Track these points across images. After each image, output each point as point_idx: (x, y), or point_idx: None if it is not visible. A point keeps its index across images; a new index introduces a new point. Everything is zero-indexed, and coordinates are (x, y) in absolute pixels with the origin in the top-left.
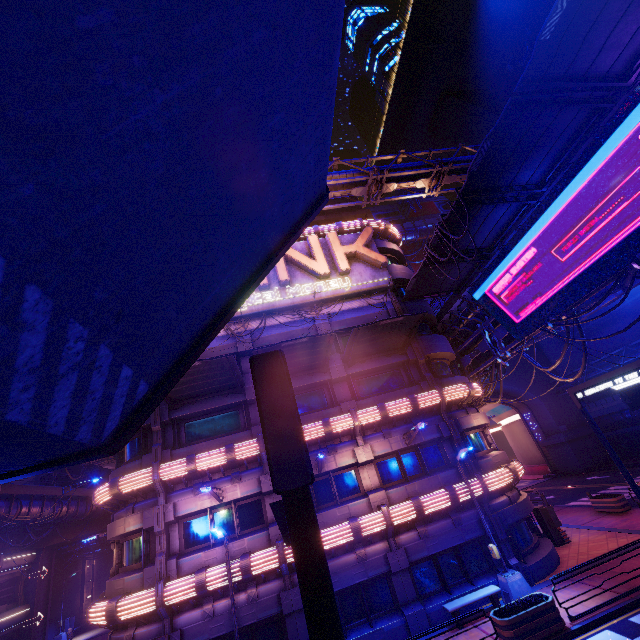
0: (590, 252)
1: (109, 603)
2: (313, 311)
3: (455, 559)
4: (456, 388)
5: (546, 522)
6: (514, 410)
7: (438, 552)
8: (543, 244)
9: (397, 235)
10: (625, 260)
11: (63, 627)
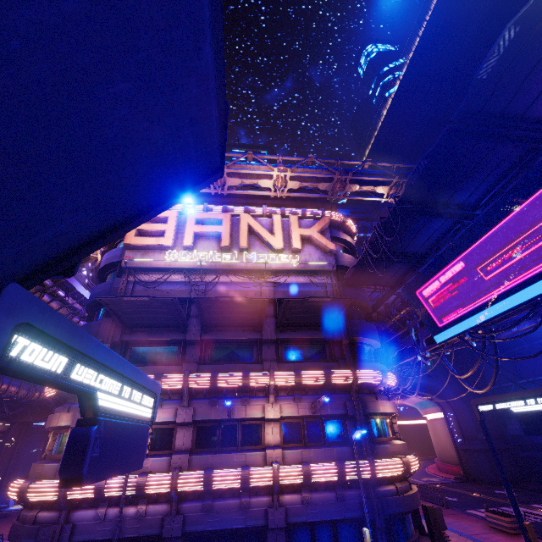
0: (511, 276)
1: (24, 482)
2: (262, 277)
3: (332, 532)
4: (370, 373)
5: (432, 522)
6: (439, 408)
7: (316, 521)
8: (471, 261)
9: (353, 229)
10: None
11: None
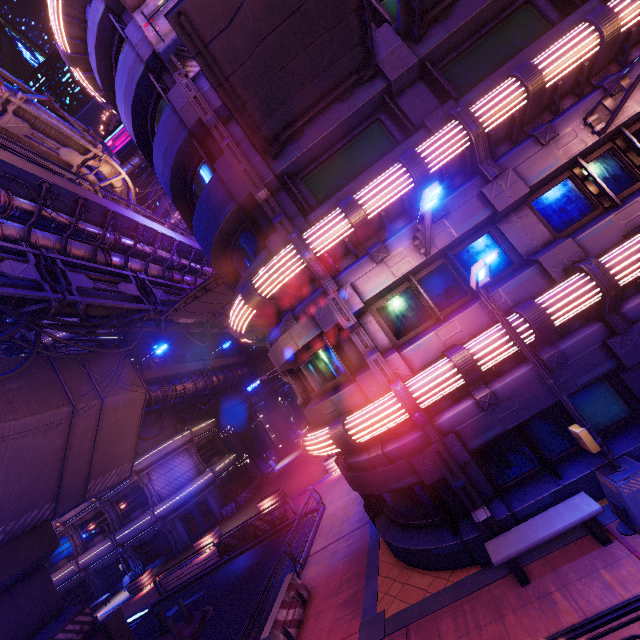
0: None
1: (331, 430)
2: None
3: None
4: None
5: None
6: None
7: None
8: None
9: None
10: None
11: (268, 458)
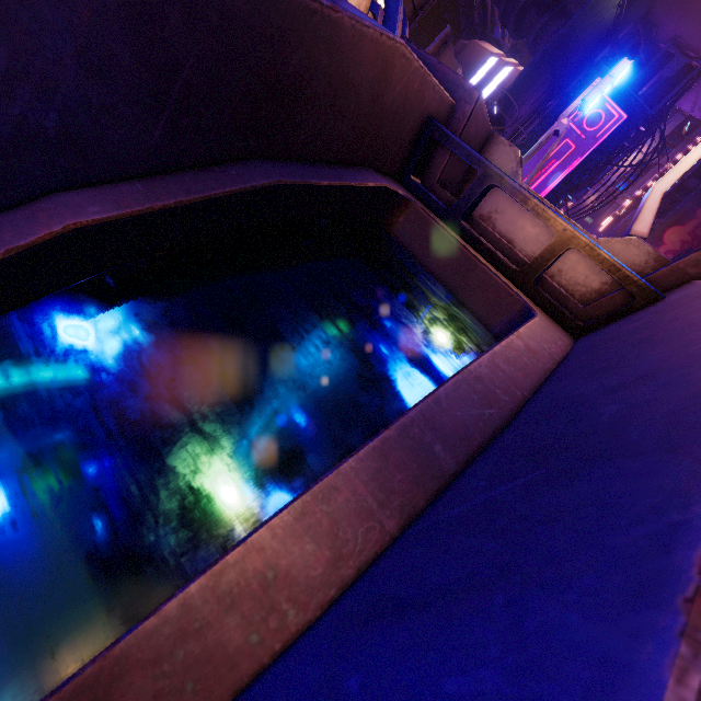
0: None
1: None
2: None
3: None
4: None
5: None
6: None
7: None
8: None
9: None
10: (553, 203)
11: None
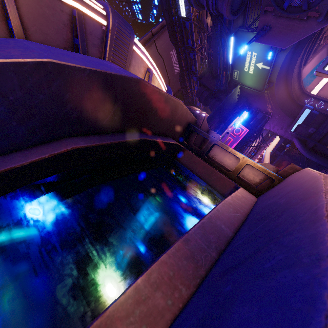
0: None
1: None
2: None
3: None
4: None
5: None
6: None
7: None
8: None
9: None
10: None
11: None
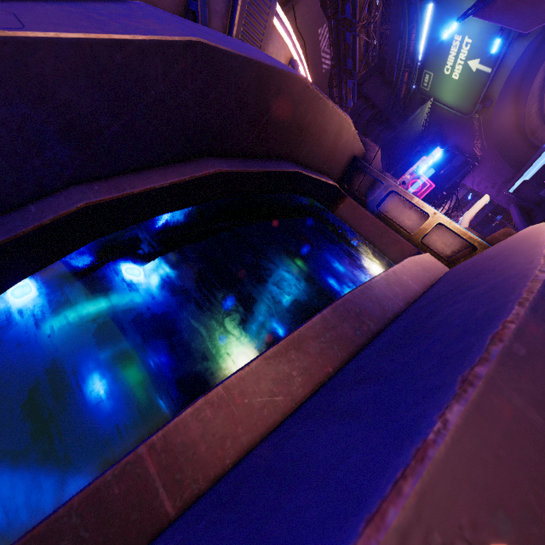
0: None
1: None
2: None
3: None
4: None
5: None
6: None
7: None
8: None
9: None
10: None
11: None
